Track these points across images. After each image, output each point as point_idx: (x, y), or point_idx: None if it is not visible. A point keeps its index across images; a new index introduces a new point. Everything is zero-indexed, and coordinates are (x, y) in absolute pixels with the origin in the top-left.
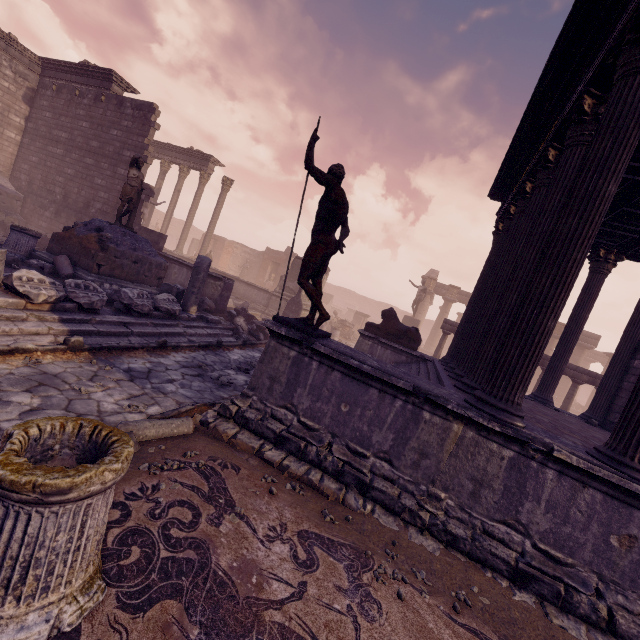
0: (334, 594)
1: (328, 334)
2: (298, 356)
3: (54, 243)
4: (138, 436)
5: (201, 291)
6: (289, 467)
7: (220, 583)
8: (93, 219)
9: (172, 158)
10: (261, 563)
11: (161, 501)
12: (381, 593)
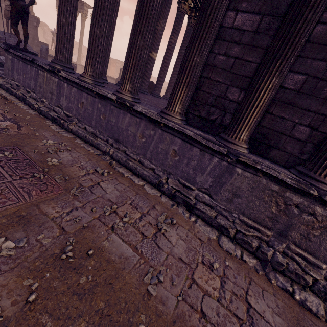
0: None
1: (32, 52)
2: (12, 58)
3: None
4: None
5: None
6: (2, 94)
7: None
8: None
9: None
10: None
11: None
12: None
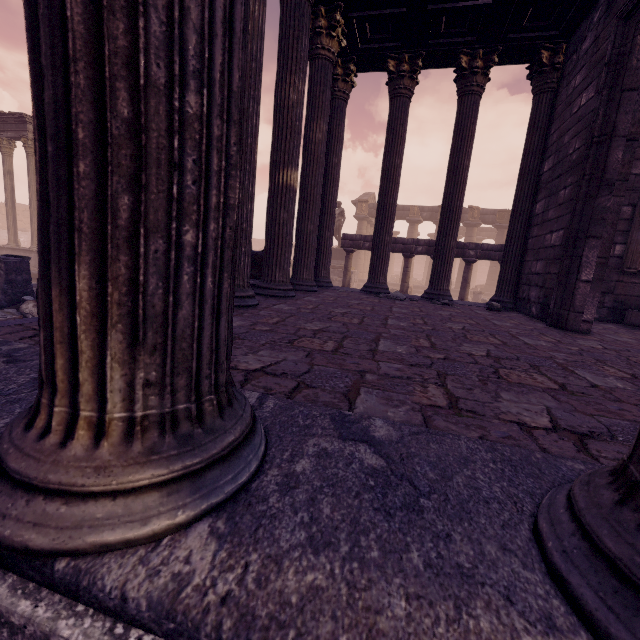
0: None
1: None
2: None
3: None
4: None
5: None
6: None
7: None
8: None
9: None
10: None
11: None
12: None
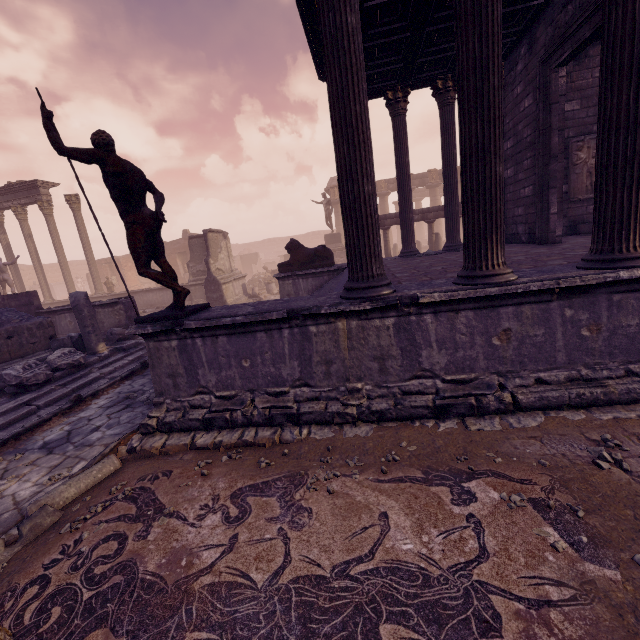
0: (265, 527)
1: (203, 305)
2: (180, 343)
3: None
4: (57, 504)
5: (97, 326)
6: (222, 442)
7: (148, 586)
8: None
9: None
10: (191, 544)
11: (84, 550)
12: (312, 499)
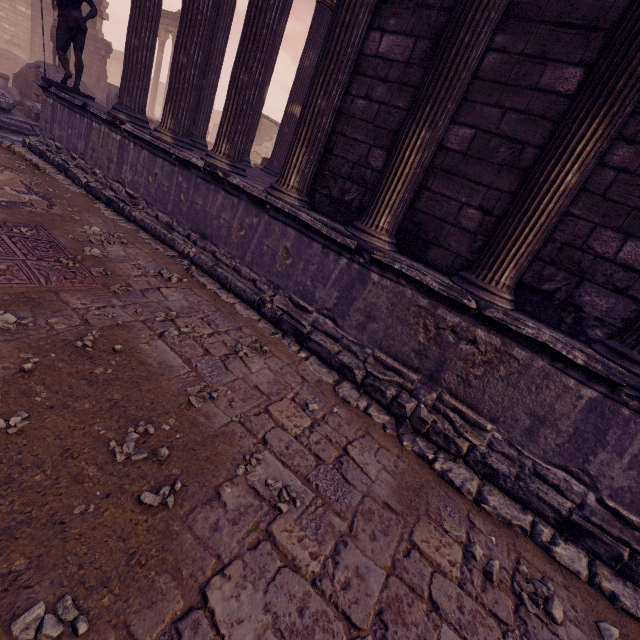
0: None
1: (87, 95)
2: (53, 103)
3: (14, 82)
4: None
5: None
6: (32, 160)
7: None
8: (37, 61)
9: (166, 26)
10: None
11: None
12: None
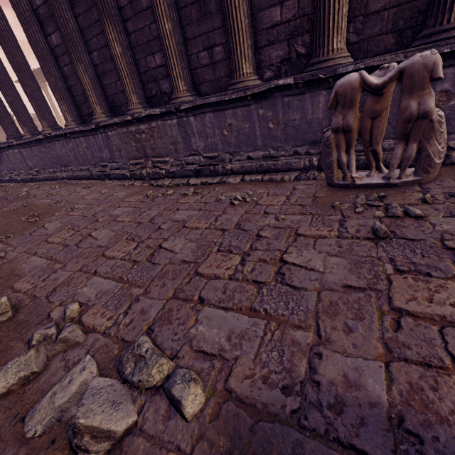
0: None
1: (1, 143)
2: None
3: None
4: None
5: None
6: None
7: None
8: None
9: None
10: None
11: None
12: None
